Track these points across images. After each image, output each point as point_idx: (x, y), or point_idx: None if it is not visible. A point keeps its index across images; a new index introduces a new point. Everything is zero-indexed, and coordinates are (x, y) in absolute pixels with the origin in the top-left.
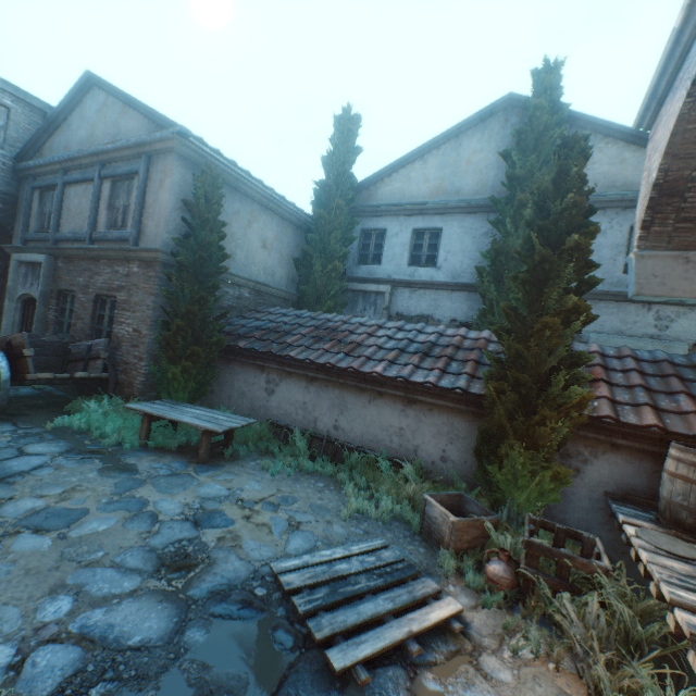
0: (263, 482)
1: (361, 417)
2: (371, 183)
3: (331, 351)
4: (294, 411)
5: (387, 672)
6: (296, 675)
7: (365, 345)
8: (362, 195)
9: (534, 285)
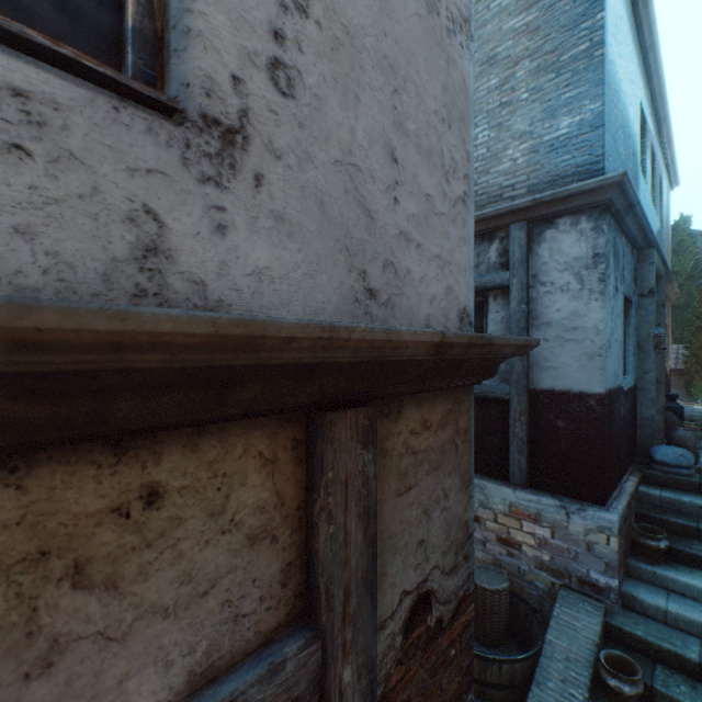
0: None
1: None
2: None
3: None
4: None
5: None
6: None
7: None
8: None
9: (696, 333)
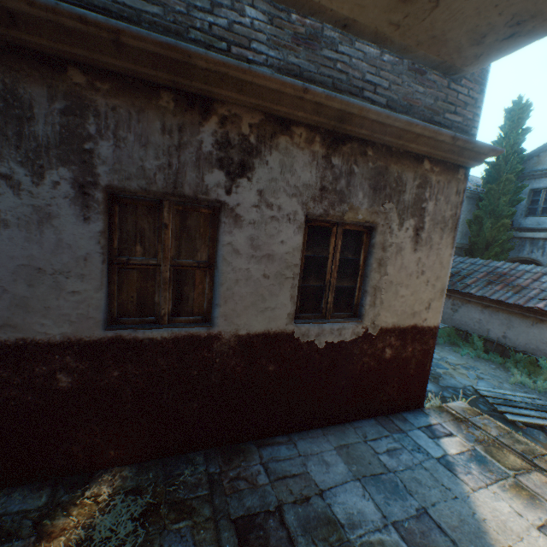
0: (456, 357)
1: (524, 333)
2: (541, 151)
3: (500, 290)
4: (471, 323)
5: (533, 430)
6: (490, 415)
7: (529, 287)
8: (531, 161)
9: None
